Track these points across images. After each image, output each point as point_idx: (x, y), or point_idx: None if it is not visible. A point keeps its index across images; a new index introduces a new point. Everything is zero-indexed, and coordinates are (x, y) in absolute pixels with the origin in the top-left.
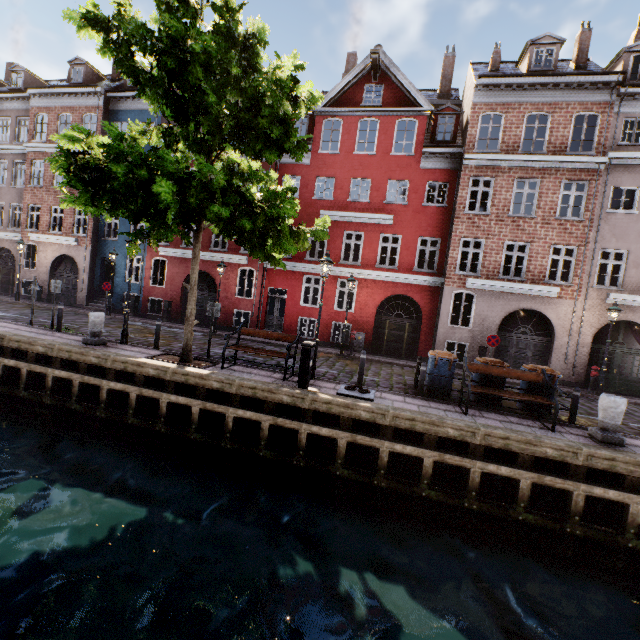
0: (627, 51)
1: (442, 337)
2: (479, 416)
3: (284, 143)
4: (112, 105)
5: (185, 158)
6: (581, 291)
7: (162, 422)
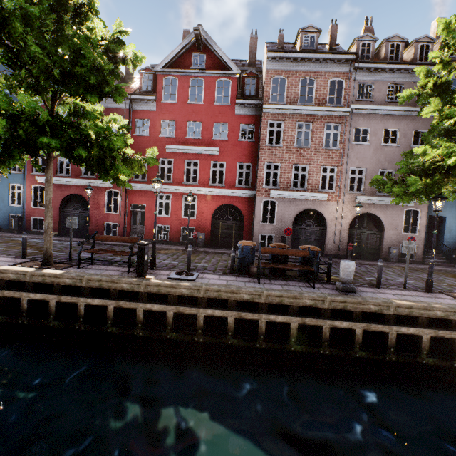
0: (358, 40)
1: (257, 232)
2: (268, 283)
3: (103, 88)
4: None
5: (35, 101)
6: (341, 195)
7: (24, 316)
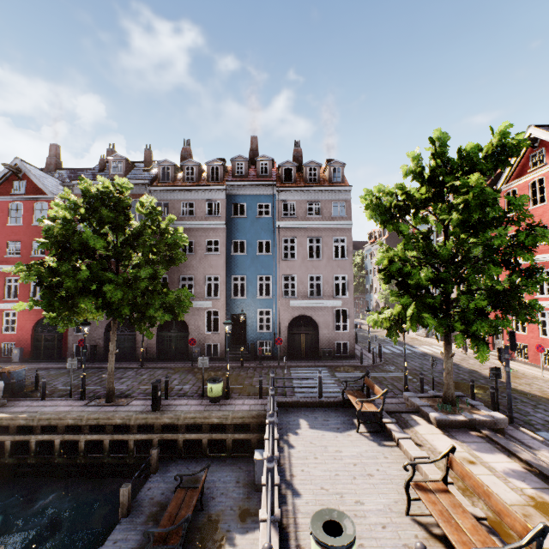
0: (159, 165)
1: (71, 342)
2: None
3: None
4: None
5: None
6: None
7: None
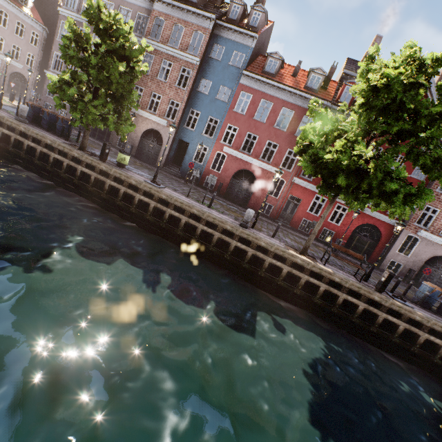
0: None
1: (390, 257)
2: None
3: None
4: (216, 30)
5: (339, 136)
6: None
7: (299, 289)
